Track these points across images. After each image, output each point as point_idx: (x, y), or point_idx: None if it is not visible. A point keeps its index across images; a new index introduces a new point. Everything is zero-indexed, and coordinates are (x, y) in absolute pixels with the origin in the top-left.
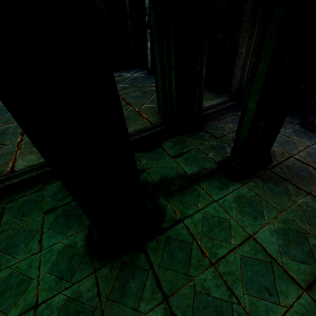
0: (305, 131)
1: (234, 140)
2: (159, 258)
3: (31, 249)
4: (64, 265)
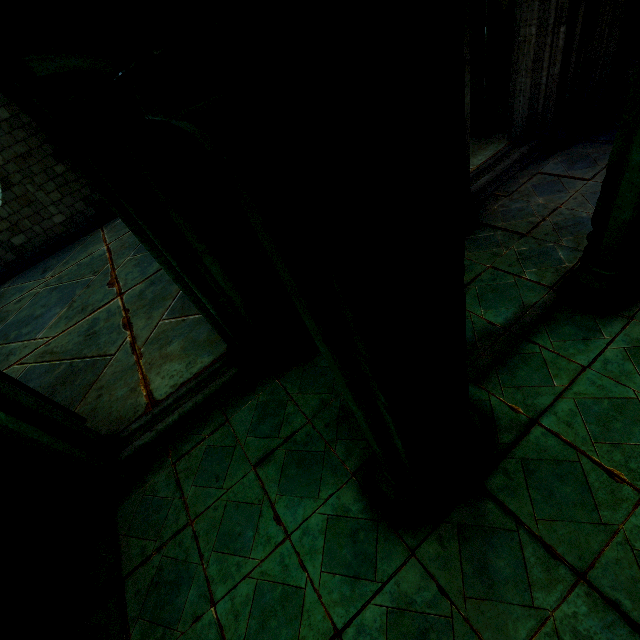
0: None
1: (589, 235)
2: (526, 504)
3: (269, 535)
4: (347, 552)
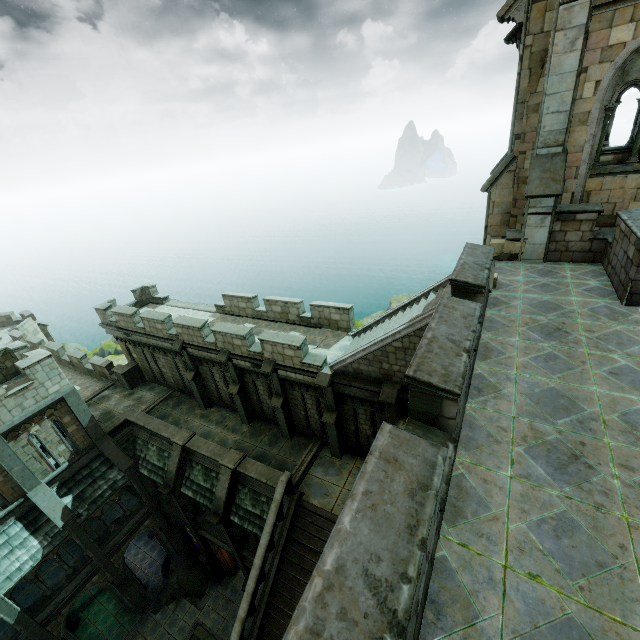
0: (148, 540)
1: None
2: (79, 633)
3: None
4: None
